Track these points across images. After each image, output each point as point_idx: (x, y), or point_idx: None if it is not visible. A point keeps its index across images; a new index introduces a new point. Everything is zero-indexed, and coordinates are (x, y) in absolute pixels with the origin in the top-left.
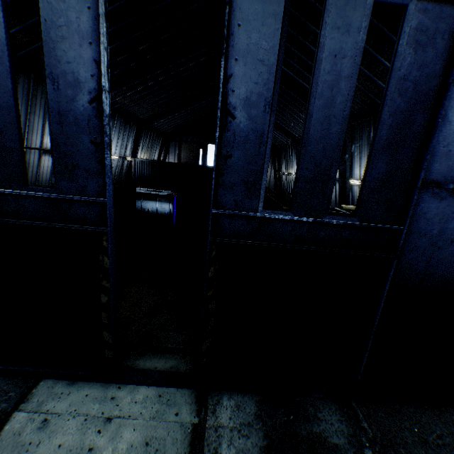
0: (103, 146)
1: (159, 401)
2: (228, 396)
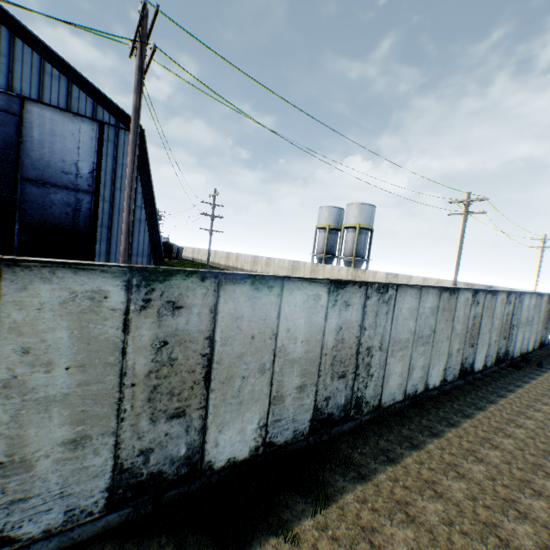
0: None
1: None
2: None
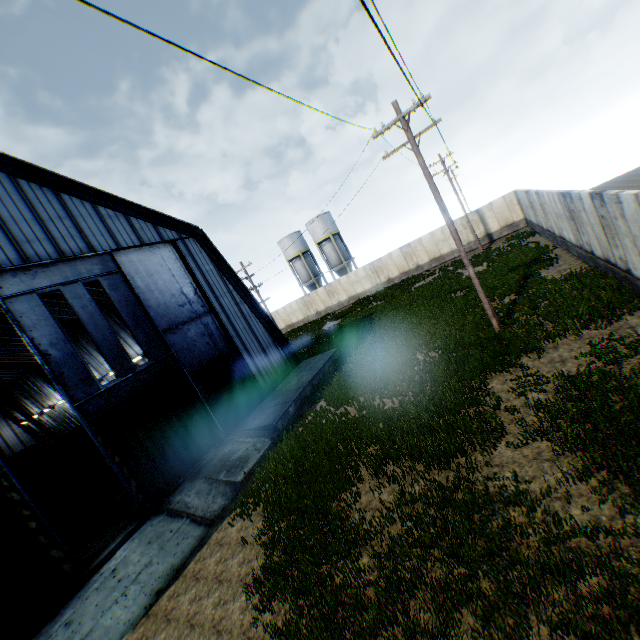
0: None
1: (136, 538)
2: (173, 496)
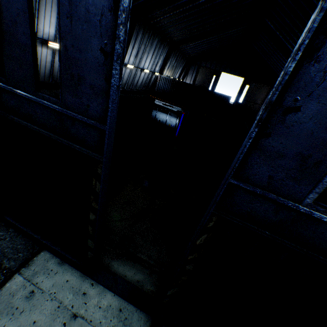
0: (112, 57)
1: (118, 317)
2: None
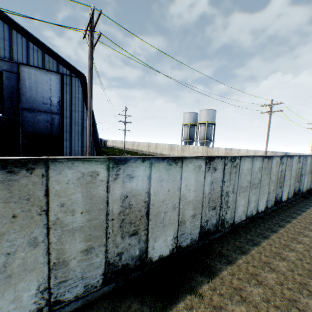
0: None
1: None
2: None
